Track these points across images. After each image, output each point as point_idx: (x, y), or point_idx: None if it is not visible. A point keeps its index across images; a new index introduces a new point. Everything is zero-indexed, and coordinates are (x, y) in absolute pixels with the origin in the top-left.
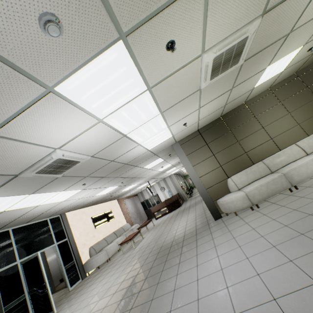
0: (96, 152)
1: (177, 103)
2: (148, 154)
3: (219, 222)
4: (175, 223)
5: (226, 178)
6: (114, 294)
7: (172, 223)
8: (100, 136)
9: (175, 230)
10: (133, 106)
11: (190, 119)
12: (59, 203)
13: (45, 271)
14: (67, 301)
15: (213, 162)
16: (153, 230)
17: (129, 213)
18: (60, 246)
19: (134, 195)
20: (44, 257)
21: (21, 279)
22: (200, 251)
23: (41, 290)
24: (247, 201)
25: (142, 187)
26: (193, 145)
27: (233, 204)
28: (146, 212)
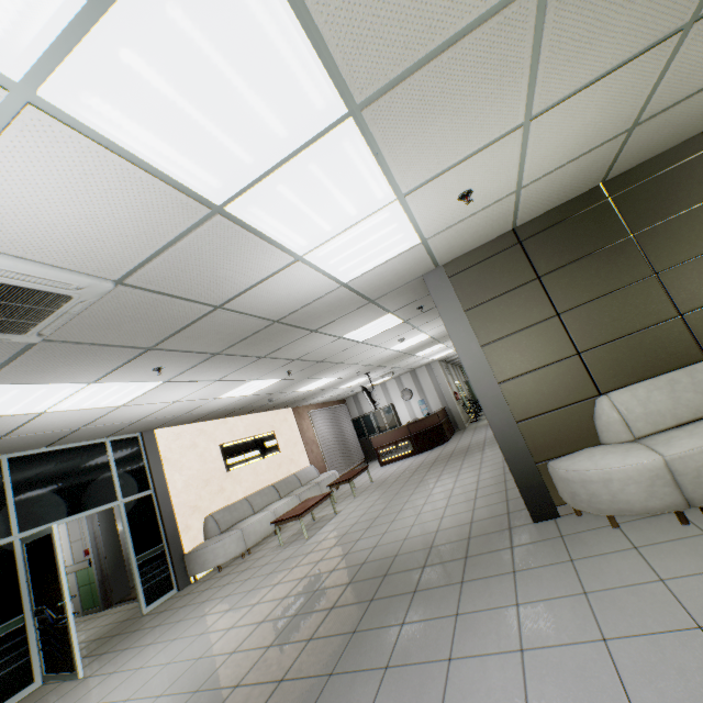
0: (125, 269)
1: (427, 62)
2: (347, 297)
3: (547, 536)
4: (420, 493)
5: (591, 394)
6: (193, 696)
7: (413, 490)
8: (89, 195)
9: (413, 515)
10: (178, 25)
11: (489, 173)
12: (115, 410)
13: (111, 550)
14: (117, 651)
15: (553, 337)
16: (364, 496)
17: (320, 443)
18: (131, 508)
19: (338, 401)
20: (111, 521)
21: (18, 580)
22: (465, 645)
23: (56, 615)
24: (669, 489)
25: (355, 384)
26: (493, 278)
27: (609, 489)
28: (362, 444)
